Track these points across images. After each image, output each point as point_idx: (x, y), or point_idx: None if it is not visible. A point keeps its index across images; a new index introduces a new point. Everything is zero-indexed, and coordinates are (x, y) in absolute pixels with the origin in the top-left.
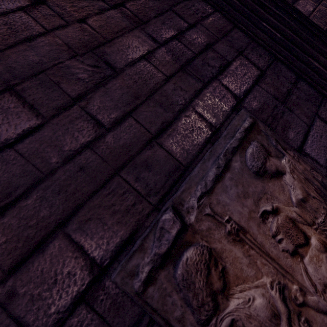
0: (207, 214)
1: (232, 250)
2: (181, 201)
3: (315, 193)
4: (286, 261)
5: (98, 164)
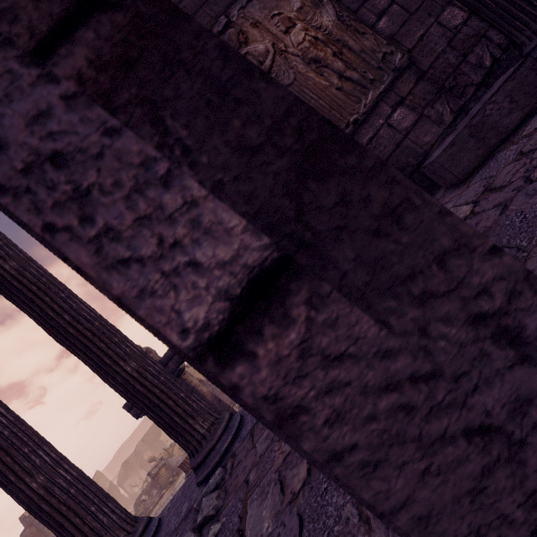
0: (241, 17)
1: (253, 31)
2: (230, 13)
3: (310, 4)
4: (281, 36)
5: (192, 5)
